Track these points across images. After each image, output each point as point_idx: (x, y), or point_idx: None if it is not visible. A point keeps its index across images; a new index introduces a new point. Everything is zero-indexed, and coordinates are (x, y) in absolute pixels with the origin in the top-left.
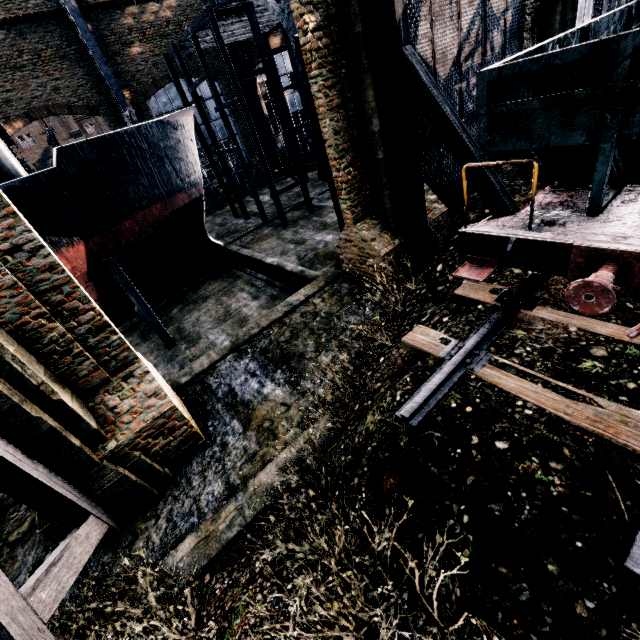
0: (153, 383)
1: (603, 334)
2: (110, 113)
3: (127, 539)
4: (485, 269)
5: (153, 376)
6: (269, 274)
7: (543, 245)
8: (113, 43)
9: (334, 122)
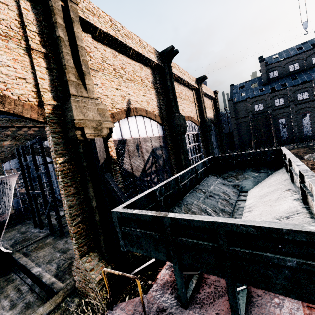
0: None
1: None
2: None
3: None
4: None
5: None
6: (34, 280)
7: None
8: None
9: (70, 201)
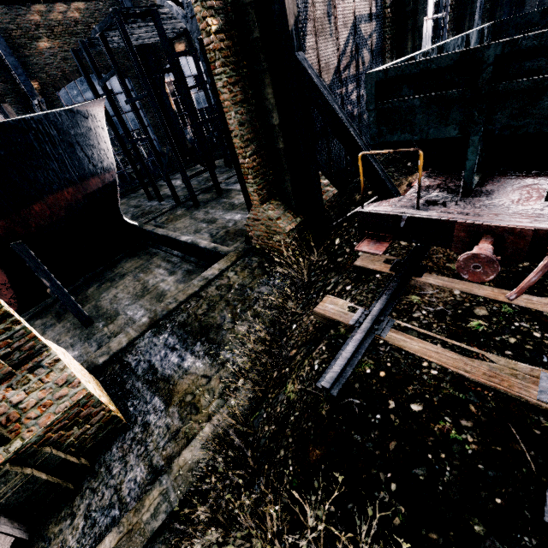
0: (65, 371)
1: (481, 295)
2: (18, 101)
3: (37, 547)
4: (382, 243)
5: (64, 364)
6: (184, 251)
7: (430, 222)
8: (19, 36)
9: (239, 115)
